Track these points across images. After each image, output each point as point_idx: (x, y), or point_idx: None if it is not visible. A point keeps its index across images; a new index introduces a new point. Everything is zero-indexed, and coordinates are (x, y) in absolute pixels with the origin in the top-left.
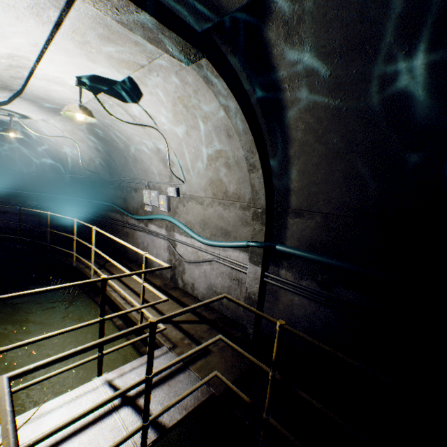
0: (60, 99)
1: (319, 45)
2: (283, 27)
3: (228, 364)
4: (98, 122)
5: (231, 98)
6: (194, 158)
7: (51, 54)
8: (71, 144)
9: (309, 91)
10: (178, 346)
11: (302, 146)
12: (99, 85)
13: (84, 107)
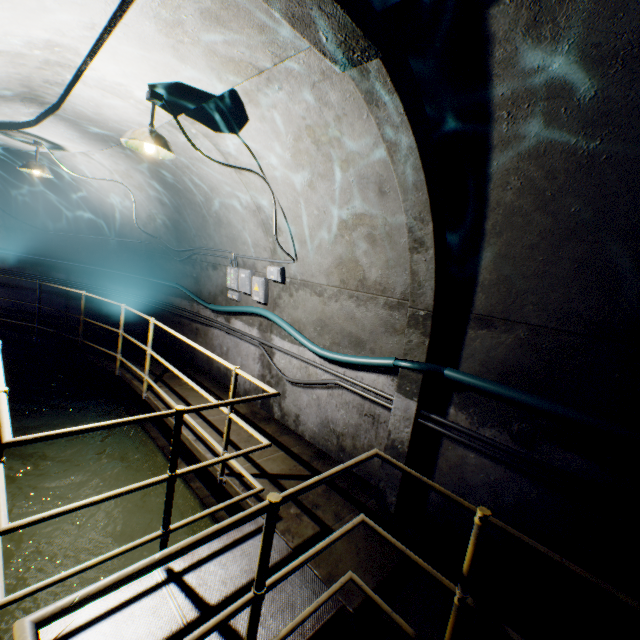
0: (116, 121)
1: (588, 43)
2: (529, 7)
3: (361, 554)
4: (167, 161)
5: (405, 130)
6: (316, 225)
7: (115, 44)
8: (122, 193)
9: (543, 125)
10: (281, 517)
11: (509, 215)
12: (182, 101)
13: (158, 134)
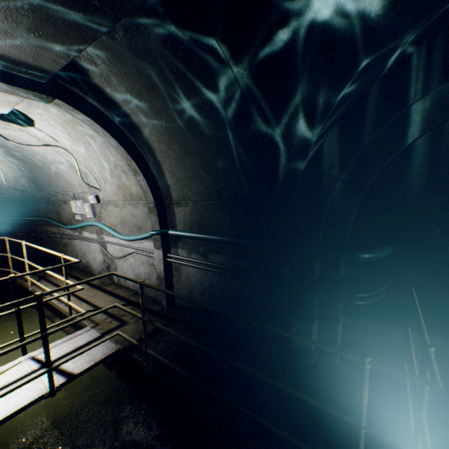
0: None
1: (131, 88)
2: (101, 78)
3: (139, 328)
4: (10, 144)
5: (94, 123)
6: (100, 168)
7: None
8: None
9: (145, 115)
10: (100, 324)
11: (162, 152)
12: None
13: None
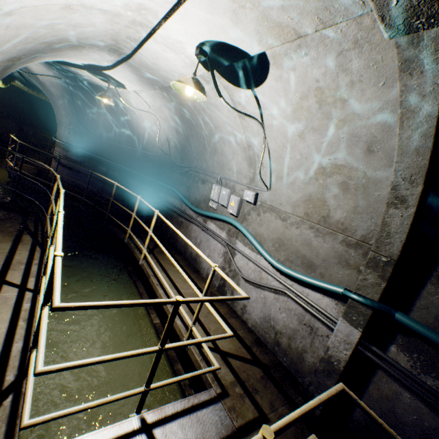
0: (165, 71)
1: None
2: None
3: None
4: (190, 103)
5: (431, 99)
6: (295, 166)
7: (189, 7)
8: (153, 121)
9: None
10: (228, 394)
11: None
12: (220, 58)
13: (198, 81)
